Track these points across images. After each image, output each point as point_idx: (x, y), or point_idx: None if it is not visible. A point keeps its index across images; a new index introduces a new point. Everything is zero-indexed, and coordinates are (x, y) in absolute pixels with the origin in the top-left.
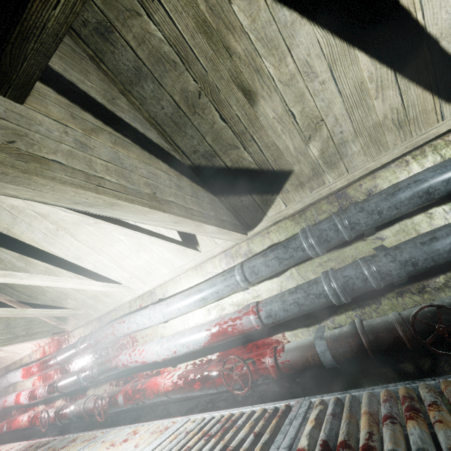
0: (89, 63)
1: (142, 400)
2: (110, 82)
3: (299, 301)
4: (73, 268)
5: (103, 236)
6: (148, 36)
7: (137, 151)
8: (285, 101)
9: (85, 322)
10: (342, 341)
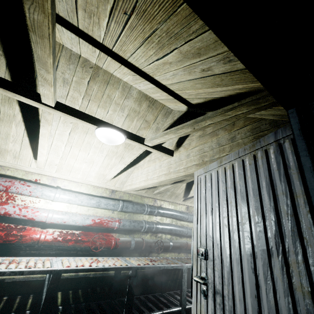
0: None
1: (14, 242)
2: None
3: (135, 226)
4: (33, 133)
5: (85, 146)
6: None
7: None
8: None
9: None
10: (139, 242)
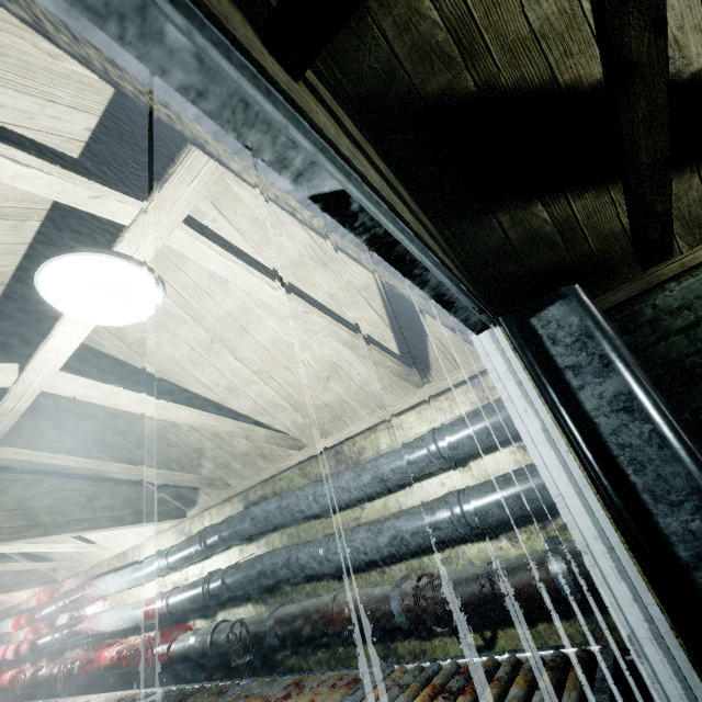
0: (26, 415)
1: (91, 671)
2: (45, 420)
3: (189, 597)
4: None
5: None
6: (62, 403)
7: (50, 483)
8: (168, 437)
9: (73, 574)
10: (202, 639)
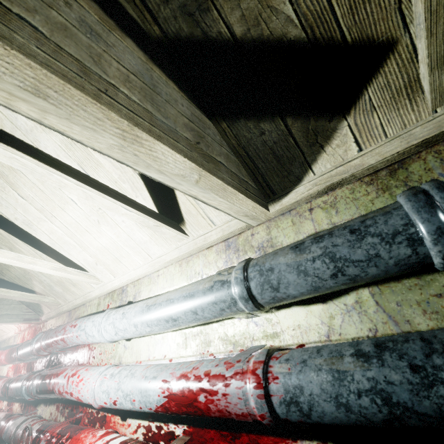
0: None
1: None
2: None
3: (393, 394)
4: (28, 239)
5: (50, 192)
6: None
7: None
8: None
9: (55, 313)
10: None
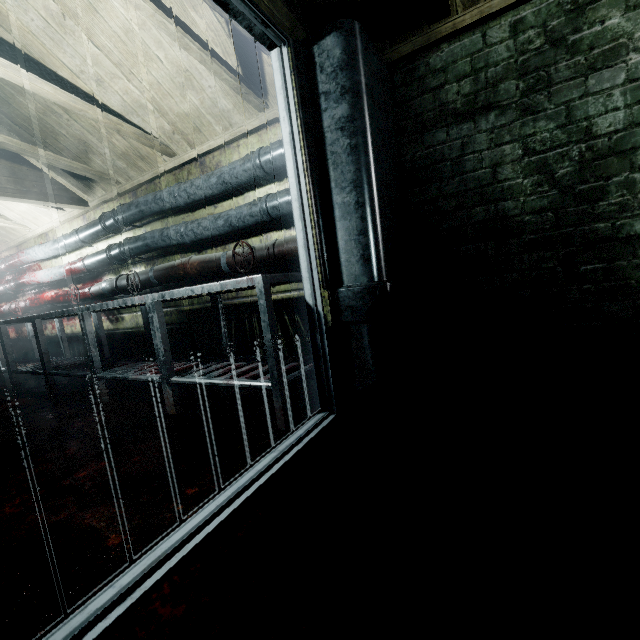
0: None
1: (39, 305)
2: None
3: (98, 259)
4: None
5: None
6: None
7: None
8: (51, 124)
9: (6, 248)
10: (110, 283)
